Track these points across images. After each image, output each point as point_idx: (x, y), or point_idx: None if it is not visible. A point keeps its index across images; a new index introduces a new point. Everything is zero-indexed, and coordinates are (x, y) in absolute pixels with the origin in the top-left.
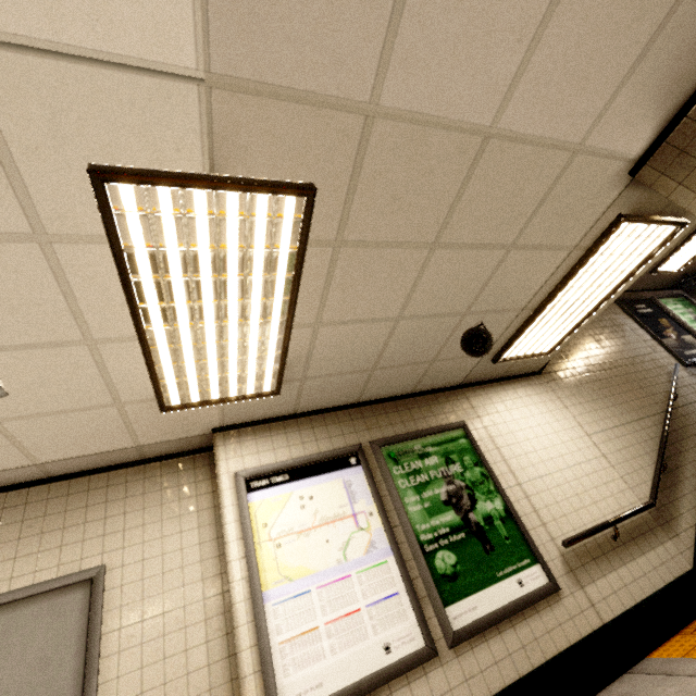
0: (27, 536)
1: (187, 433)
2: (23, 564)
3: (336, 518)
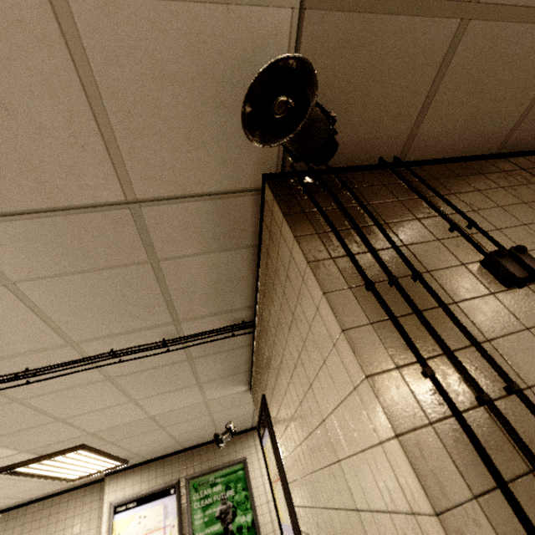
0: (24, 533)
1: (93, 477)
2: None
3: (155, 529)
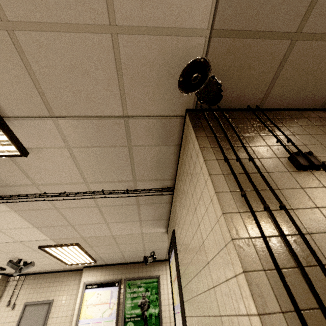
0: (41, 287)
1: (77, 266)
2: (39, 295)
3: (105, 303)
